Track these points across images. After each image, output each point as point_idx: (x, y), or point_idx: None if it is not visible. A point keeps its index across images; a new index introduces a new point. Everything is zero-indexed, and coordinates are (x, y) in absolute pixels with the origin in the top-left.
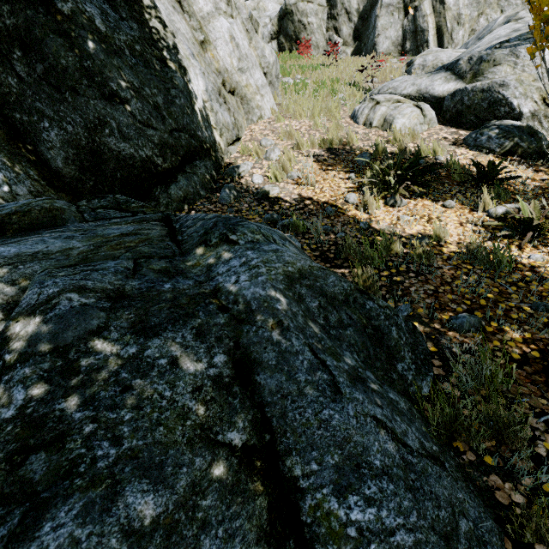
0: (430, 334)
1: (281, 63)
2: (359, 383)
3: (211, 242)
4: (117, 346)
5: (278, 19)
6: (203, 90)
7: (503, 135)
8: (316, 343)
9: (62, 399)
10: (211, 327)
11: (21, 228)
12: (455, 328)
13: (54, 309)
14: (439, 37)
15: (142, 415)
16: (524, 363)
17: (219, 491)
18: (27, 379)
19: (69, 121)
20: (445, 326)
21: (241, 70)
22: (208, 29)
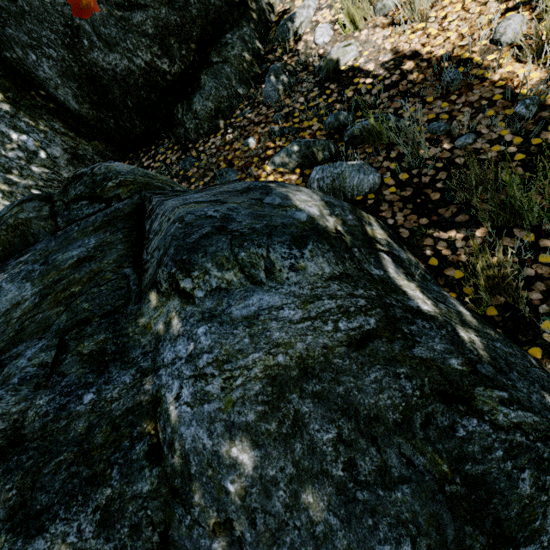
0: None
1: None
2: None
3: (161, 287)
4: None
5: None
6: None
7: None
8: None
9: None
10: (126, 503)
11: None
12: None
13: None
14: None
15: None
16: None
17: None
18: None
19: (46, 43)
20: None
21: None
22: None
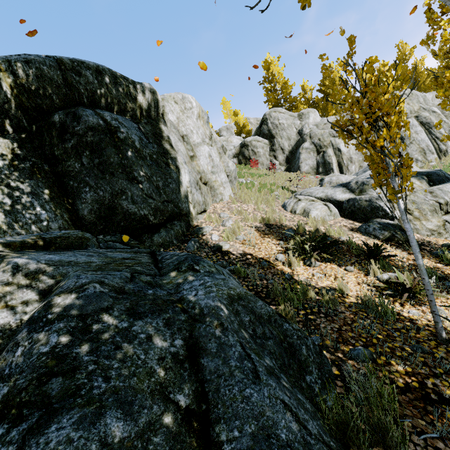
0: (334, 361)
1: (239, 170)
2: (274, 376)
3: (182, 269)
4: (116, 320)
5: (239, 147)
6: (188, 181)
7: (382, 228)
8: (245, 343)
9: (78, 346)
10: (175, 320)
11: (60, 247)
12: (354, 357)
13: (85, 291)
14: (340, 167)
15: (125, 366)
16: (407, 390)
17: (166, 434)
18: (60, 330)
19: (102, 189)
20: (346, 356)
21: (213, 172)
22: (196, 150)
